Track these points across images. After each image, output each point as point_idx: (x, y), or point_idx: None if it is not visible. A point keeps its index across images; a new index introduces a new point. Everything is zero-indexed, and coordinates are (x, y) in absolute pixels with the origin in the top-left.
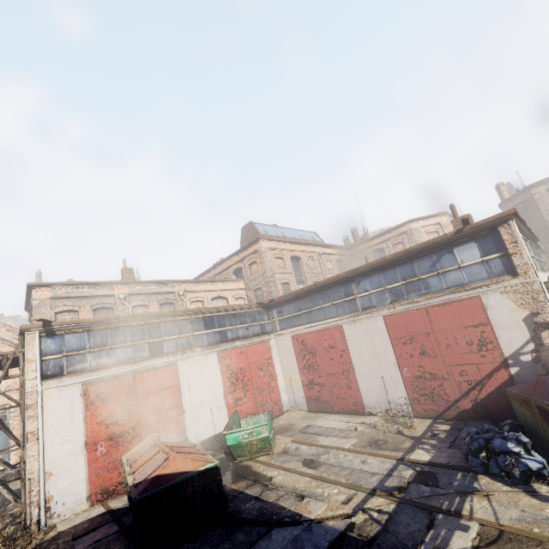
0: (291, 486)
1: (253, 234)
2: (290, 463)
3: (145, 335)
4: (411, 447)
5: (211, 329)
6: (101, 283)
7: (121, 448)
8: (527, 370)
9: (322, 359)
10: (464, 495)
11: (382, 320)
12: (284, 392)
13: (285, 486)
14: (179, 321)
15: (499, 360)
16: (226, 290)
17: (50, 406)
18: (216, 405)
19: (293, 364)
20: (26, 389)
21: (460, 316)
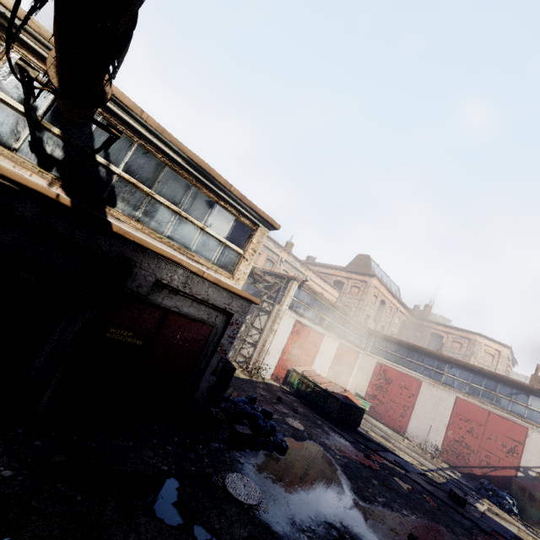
0: (382, 441)
1: (365, 265)
2: (374, 431)
3: (322, 311)
4: (441, 468)
5: (343, 327)
6: (279, 245)
7: (290, 361)
8: (528, 479)
9: (393, 390)
10: (478, 498)
11: (454, 398)
12: (348, 388)
13: (378, 439)
14: (336, 313)
15: (515, 465)
16: (328, 292)
17: (284, 322)
18: (324, 370)
19: (367, 378)
20: (282, 308)
21: (508, 429)
